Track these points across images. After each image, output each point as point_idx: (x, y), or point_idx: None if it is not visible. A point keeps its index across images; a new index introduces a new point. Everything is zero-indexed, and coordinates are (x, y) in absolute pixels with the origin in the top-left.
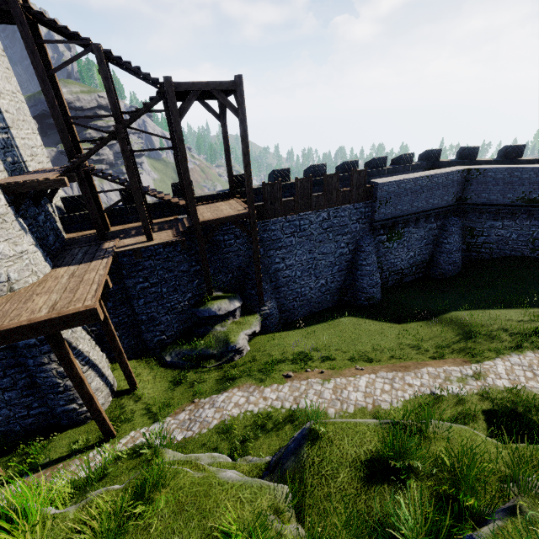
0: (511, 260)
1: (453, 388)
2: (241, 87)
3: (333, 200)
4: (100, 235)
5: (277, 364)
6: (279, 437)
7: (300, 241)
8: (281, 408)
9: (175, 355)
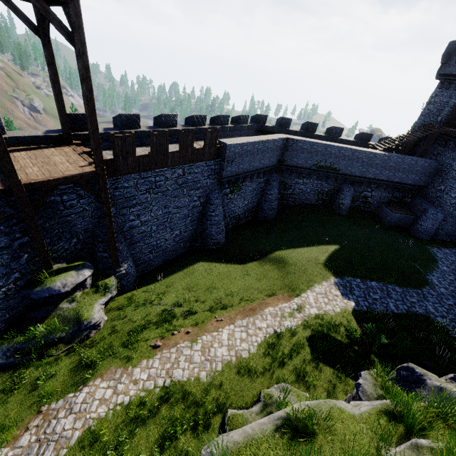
0: (306, 207)
1: (287, 324)
2: (76, 1)
3: (188, 158)
4: None
5: (142, 331)
6: (157, 424)
7: (155, 197)
8: (155, 387)
9: (2, 354)
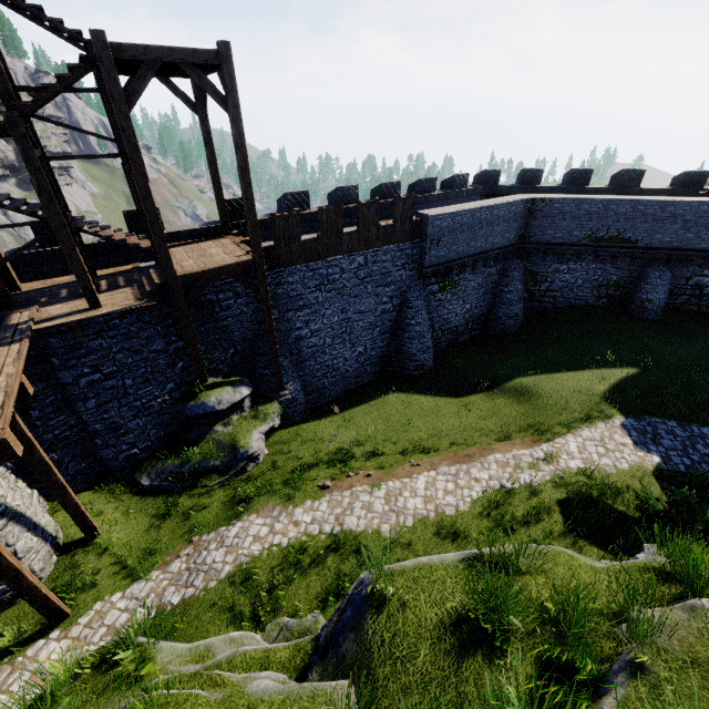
0: (576, 311)
1: (525, 477)
2: (229, 61)
3: (371, 240)
4: (2, 300)
5: (308, 470)
6: (320, 575)
7: (329, 297)
8: (320, 533)
9: (156, 476)
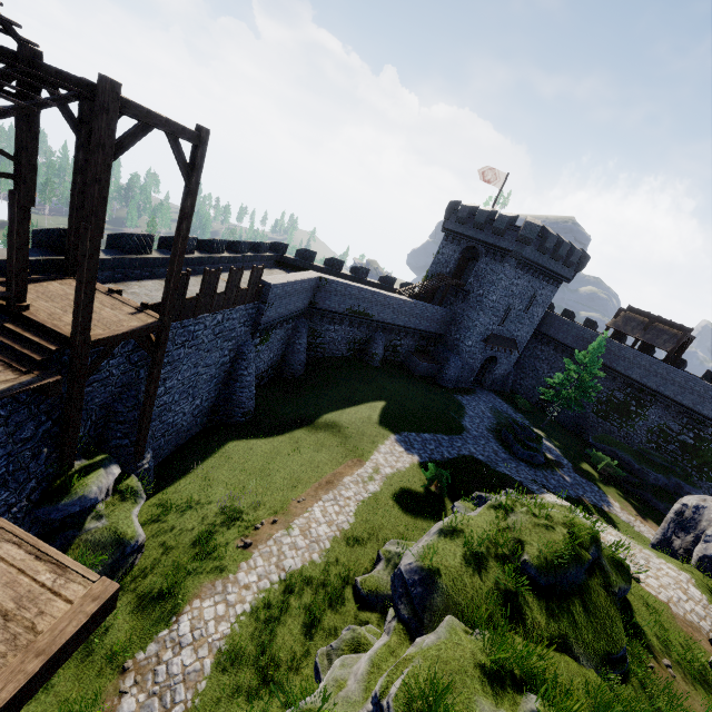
0: (338, 359)
1: (371, 487)
2: (205, 145)
3: (231, 300)
4: None
5: (211, 537)
6: (293, 616)
7: (189, 352)
8: (272, 585)
9: None
